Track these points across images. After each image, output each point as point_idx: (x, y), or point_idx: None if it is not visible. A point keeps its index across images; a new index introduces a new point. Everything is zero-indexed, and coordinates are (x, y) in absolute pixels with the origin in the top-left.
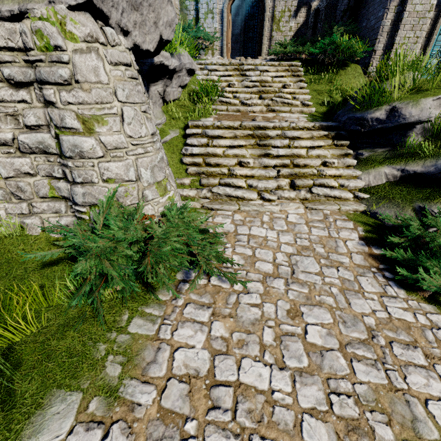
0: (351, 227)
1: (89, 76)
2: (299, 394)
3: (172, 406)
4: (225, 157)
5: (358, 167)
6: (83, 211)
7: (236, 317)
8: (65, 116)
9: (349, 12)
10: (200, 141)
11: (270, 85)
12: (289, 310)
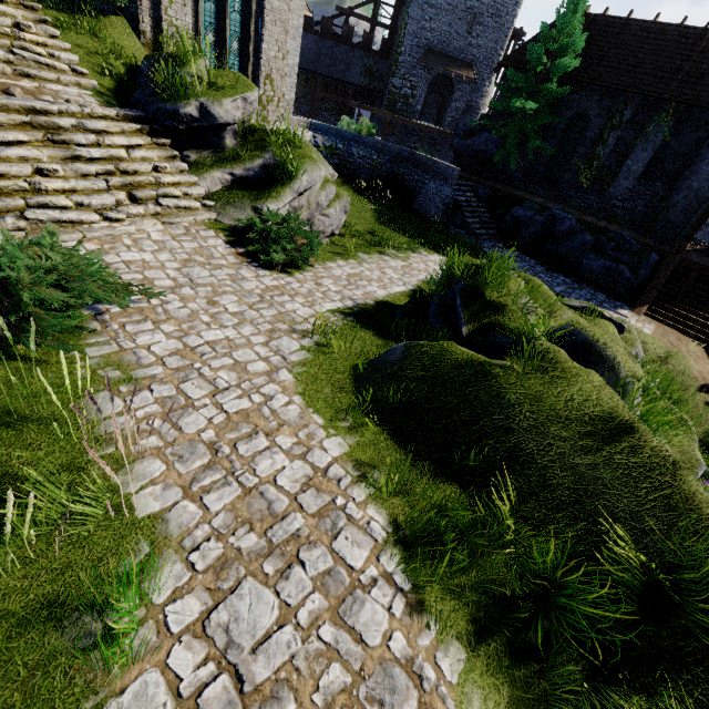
0: (214, 235)
1: None
2: (242, 332)
3: (179, 365)
4: (4, 162)
5: (192, 172)
6: None
7: (174, 318)
8: None
9: None
10: None
11: None
12: (207, 302)
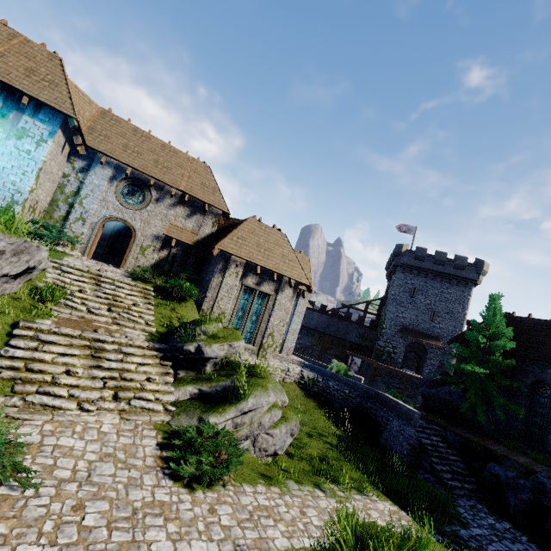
0: (153, 435)
1: None
2: None
3: None
4: (53, 364)
5: (174, 384)
6: None
7: (20, 517)
8: None
9: (196, 264)
10: (28, 344)
11: (122, 300)
12: (74, 505)
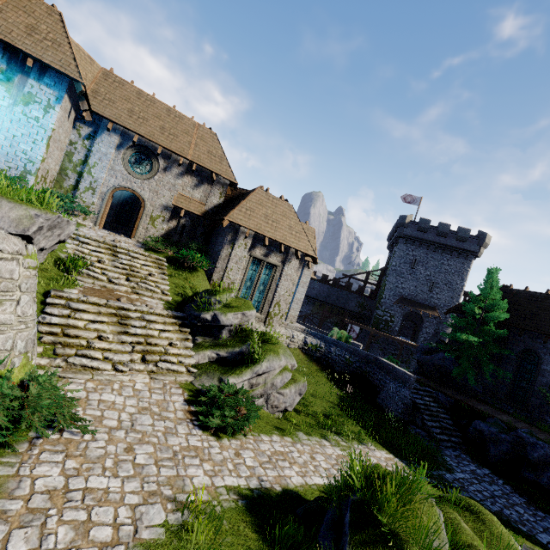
0: (180, 393)
1: (6, 274)
2: (125, 486)
3: (38, 506)
4: (86, 330)
5: (194, 348)
6: None
7: (85, 455)
8: None
9: (205, 234)
10: (62, 312)
11: (138, 271)
12: (126, 448)
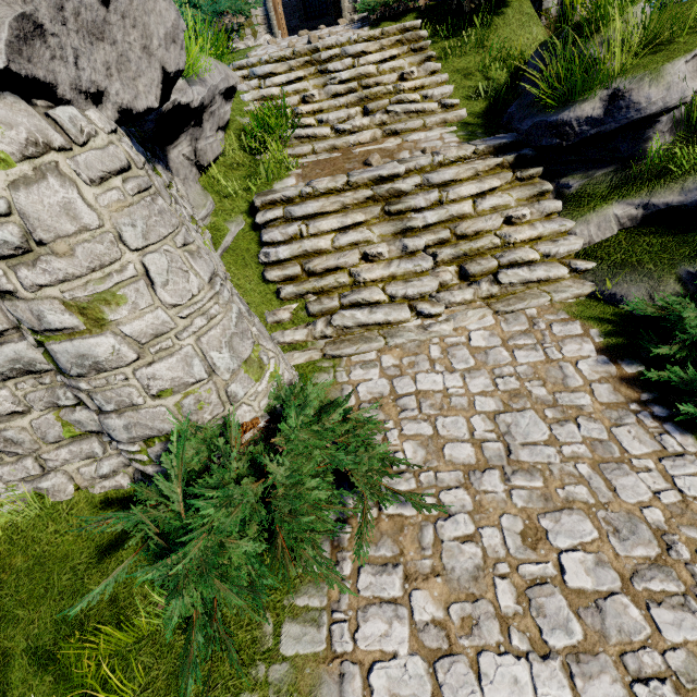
0: (578, 333)
1: (61, 226)
2: None
3: None
4: (337, 251)
5: (566, 212)
6: (134, 451)
7: (444, 572)
8: (43, 312)
9: None
10: (286, 233)
11: (377, 81)
12: (523, 532)
